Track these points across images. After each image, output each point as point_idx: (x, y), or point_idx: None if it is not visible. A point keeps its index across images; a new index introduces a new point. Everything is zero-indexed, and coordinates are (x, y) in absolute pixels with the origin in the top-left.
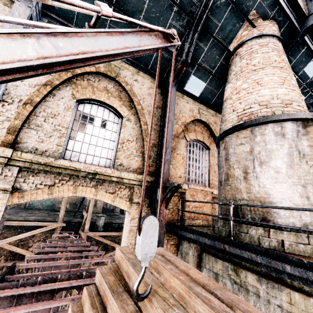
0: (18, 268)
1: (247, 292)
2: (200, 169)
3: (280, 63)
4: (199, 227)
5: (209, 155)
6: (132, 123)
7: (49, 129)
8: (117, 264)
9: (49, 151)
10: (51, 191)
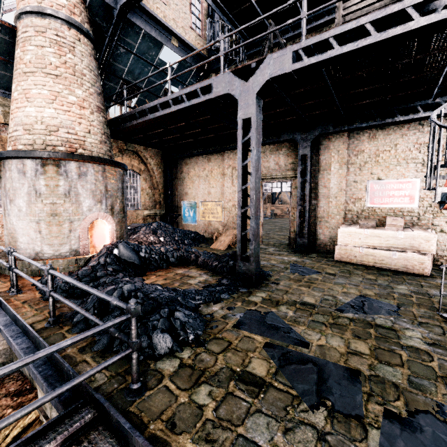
0: None
1: None
2: None
3: (58, 69)
4: None
5: None
6: None
7: None
8: None
9: None
10: None
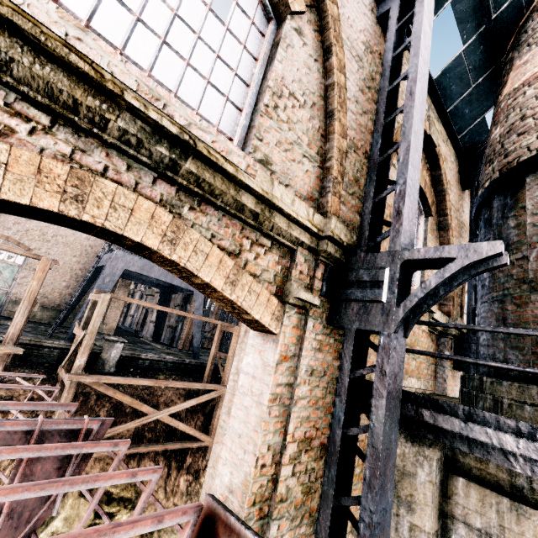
0: None
1: None
2: None
3: None
4: None
5: (425, 228)
6: (307, 51)
7: None
8: None
9: None
10: None
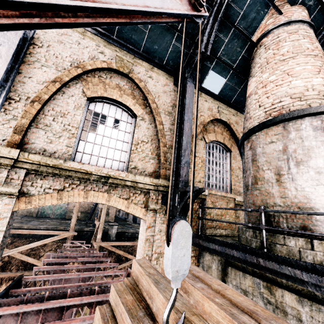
0: (25, 280)
1: (284, 314)
2: (220, 174)
3: (314, 51)
4: (222, 237)
5: (230, 158)
6: (146, 123)
7: (58, 129)
8: (135, 280)
9: (58, 152)
10: (60, 196)
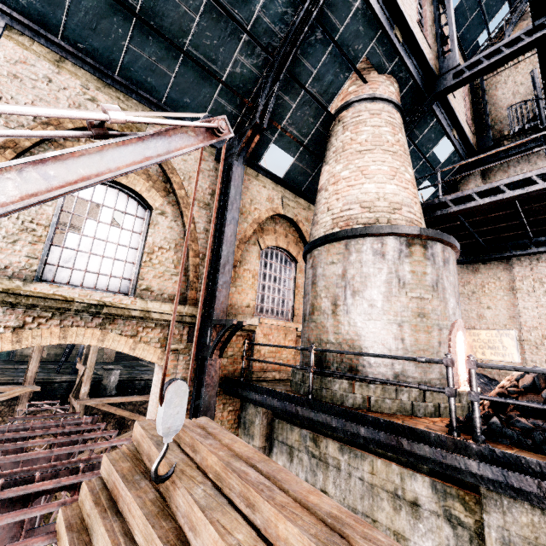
0: None
1: (326, 466)
2: (280, 294)
3: (394, 146)
4: (272, 383)
5: (295, 271)
6: (168, 220)
7: (11, 229)
8: (136, 445)
9: (13, 267)
10: (18, 337)
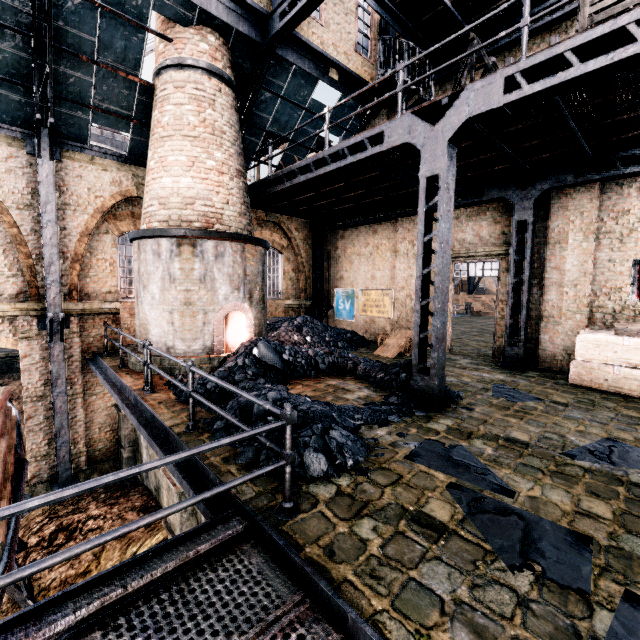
0: None
1: None
2: None
3: (197, 129)
4: None
5: None
6: None
7: None
8: None
9: None
10: None
